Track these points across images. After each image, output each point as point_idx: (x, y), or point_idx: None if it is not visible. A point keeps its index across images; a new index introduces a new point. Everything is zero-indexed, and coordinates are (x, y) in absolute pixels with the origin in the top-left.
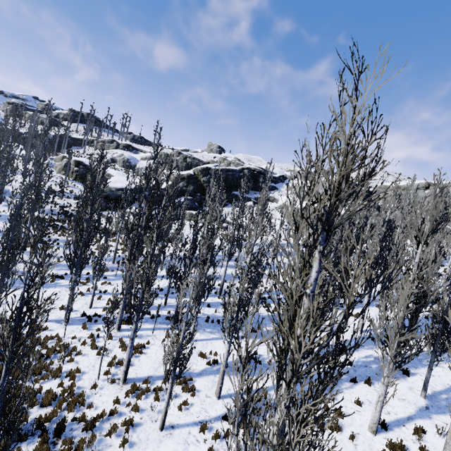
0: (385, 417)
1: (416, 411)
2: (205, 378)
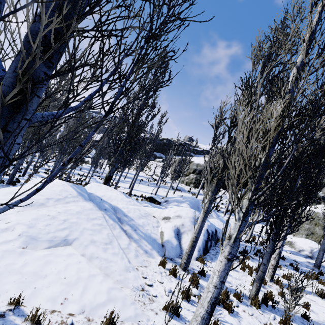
0: None
1: None
2: None
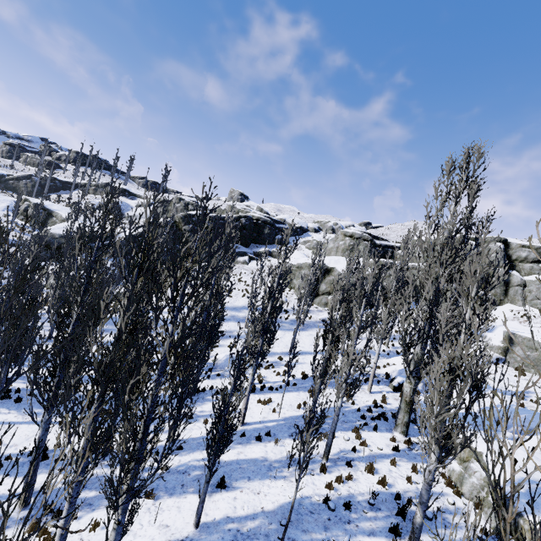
0: None
1: None
2: None
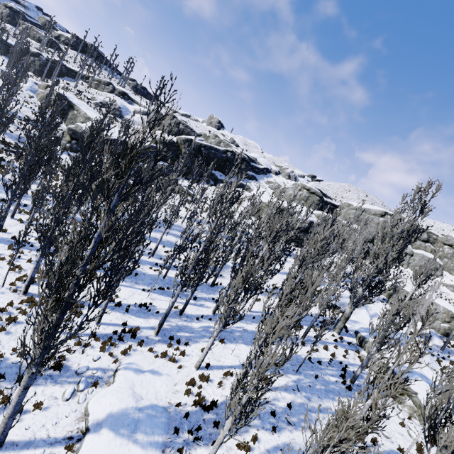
0: (214, 362)
1: (240, 364)
2: (96, 309)
